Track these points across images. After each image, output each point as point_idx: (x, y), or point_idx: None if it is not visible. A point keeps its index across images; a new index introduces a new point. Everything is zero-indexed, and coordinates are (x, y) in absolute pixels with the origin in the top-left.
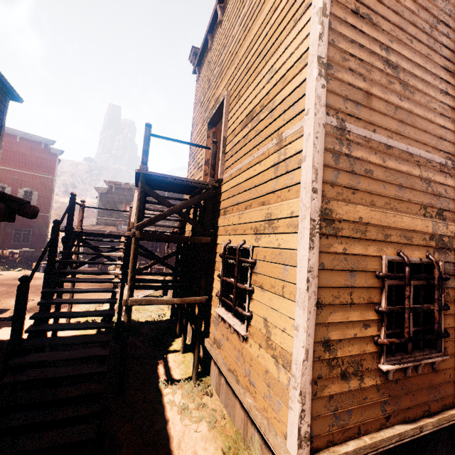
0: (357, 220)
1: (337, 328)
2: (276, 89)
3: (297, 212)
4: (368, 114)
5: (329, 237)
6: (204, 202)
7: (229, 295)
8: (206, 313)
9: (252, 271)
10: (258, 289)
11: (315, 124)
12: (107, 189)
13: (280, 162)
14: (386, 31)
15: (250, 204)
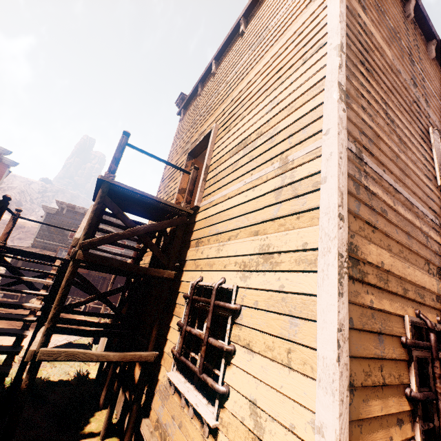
0: (380, 264)
1: (371, 429)
2: (279, 116)
3: (314, 243)
4: (378, 153)
5: (355, 282)
6: (170, 232)
7: (190, 353)
8: (150, 377)
9: (234, 322)
10: (242, 350)
11: (338, 143)
12: (57, 210)
13: (284, 186)
14: (384, 90)
15: (236, 234)
